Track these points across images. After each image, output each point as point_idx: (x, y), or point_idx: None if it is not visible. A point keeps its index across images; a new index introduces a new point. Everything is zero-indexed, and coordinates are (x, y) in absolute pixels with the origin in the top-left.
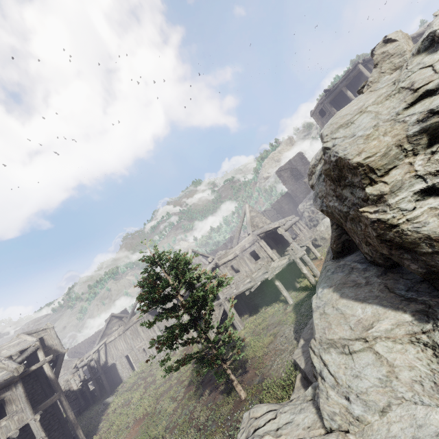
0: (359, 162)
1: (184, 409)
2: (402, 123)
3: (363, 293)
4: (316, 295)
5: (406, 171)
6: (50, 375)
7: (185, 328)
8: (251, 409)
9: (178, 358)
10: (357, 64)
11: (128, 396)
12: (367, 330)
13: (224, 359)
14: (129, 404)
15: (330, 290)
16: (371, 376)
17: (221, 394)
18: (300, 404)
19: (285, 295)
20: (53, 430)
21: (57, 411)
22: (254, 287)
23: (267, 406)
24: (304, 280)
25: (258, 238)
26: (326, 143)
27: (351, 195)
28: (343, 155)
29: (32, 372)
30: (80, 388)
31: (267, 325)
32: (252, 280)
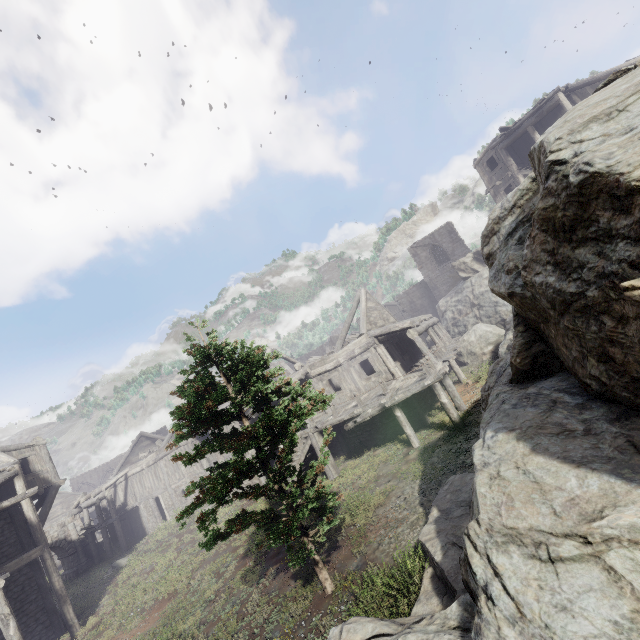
0: None
1: (233, 594)
2: None
3: (579, 448)
4: (482, 442)
5: None
6: (31, 518)
7: (247, 472)
8: (344, 624)
9: (232, 510)
10: (556, 92)
11: (151, 560)
12: (590, 521)
13: (305, 525)
14: (150, 572)
15: (512, 436)
16: (596, 614)
17: (293, 578)
18: (437, 634)
19: (409, 433)
20: (28, 601)
21: (38, 573)
22: (361, 415)
23: (374, 624)
24: (438, 412)
25: (376, 341)
26: (556, 152)
27: (598, 257)
28: (604, 167)
29: (3, 510)
30: (82, 538)
31: (375, 476)
32: (359, 404)
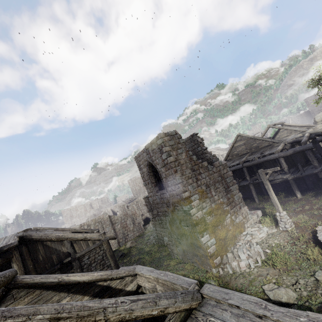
0: (316, 121)
1: None
2: (321, 119)
3: None
4: None
5: (320, 122)
6: None
7: None
8: None
9: None
10: None
11: None
12: None
13: None
14: None
15: None
16: None
17: None
18: None
19: None
20: None
21: None
22: None
23: None
24: None
25: None
26: (315, 118)
27: (316, 124)
28: (315, 120)
29: None
30: None
31: None
32: None
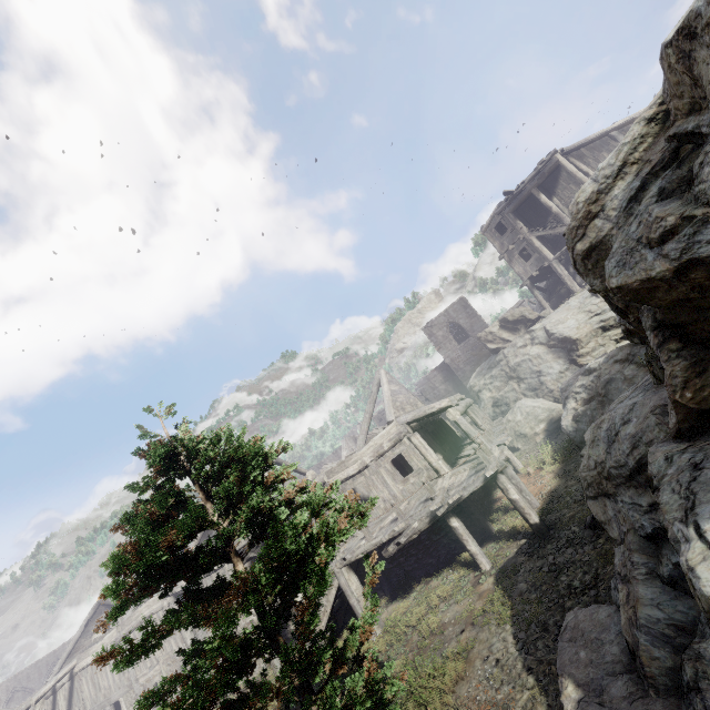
0: None
1: None
2: None
3: None
4: (706, 548)
5: None
6: None
7: (241, 663)
8: None
9: None
10: (553, 154)
11: None
12: None
13: None
14: None
15: None
16: None
17: None
18: None
19: (473, 550)
20: None
21: None
22: (405, 532)
23: None
24: (502, 516)
25: (409, 429)
26: None
27: None
28: None
29: None
30: None
31: (439, 625)
32: (400, 517)
